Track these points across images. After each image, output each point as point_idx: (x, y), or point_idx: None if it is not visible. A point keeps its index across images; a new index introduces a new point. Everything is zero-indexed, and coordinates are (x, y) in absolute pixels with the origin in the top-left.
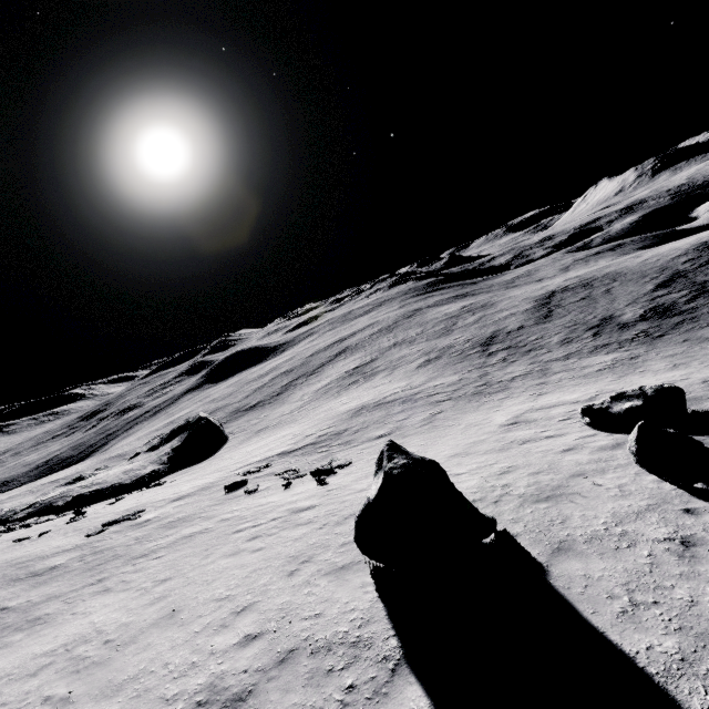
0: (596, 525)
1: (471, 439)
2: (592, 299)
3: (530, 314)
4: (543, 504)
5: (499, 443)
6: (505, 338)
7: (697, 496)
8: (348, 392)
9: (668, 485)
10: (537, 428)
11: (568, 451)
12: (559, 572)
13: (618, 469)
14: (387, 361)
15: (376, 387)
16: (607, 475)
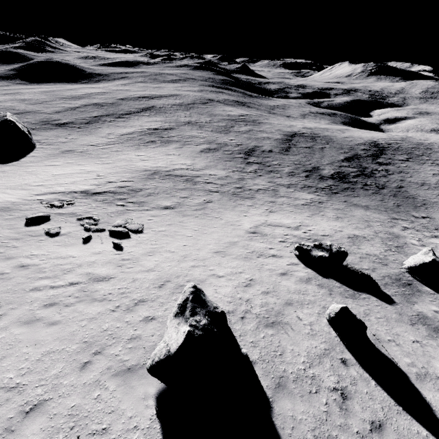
0: (299, 364)
1: (228, 238)
2: (313, 150)
3: (278, 143)
4: (270, 330)
5: (245, 250)
6: (260, 155)
7: (347, 347)
8: (146, 149)
9: (334, 331)
10: (267, 243)
11: (284, 275)
12: (279, 410)
13: (310, 305)
14: (180, 135)
15: (168, 155)
16: (304, 310)
